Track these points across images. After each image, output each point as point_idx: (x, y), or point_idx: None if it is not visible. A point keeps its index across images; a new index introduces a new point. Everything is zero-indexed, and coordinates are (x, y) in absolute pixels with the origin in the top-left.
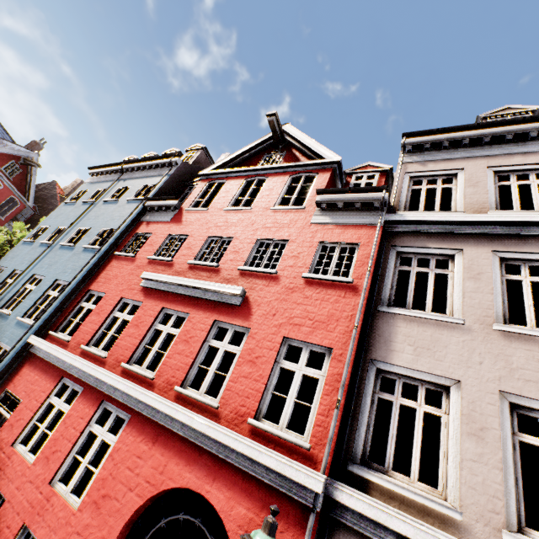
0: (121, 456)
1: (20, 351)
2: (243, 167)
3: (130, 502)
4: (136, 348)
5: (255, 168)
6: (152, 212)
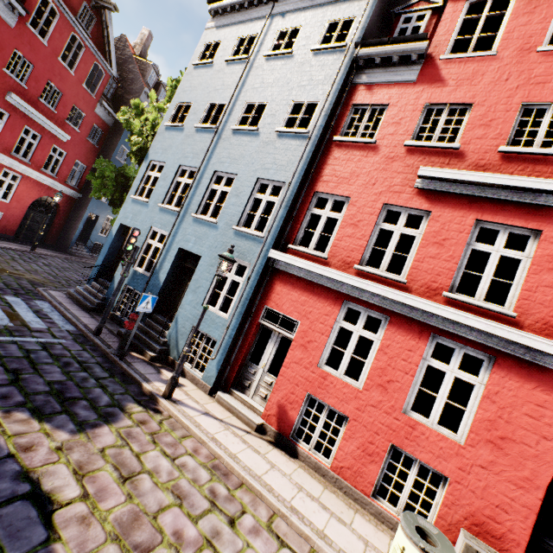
0: (506, 401)
1: (264, 267)
2: None
3: (551, 451)
4: (453, 274)
5: None
6: (366, 68)
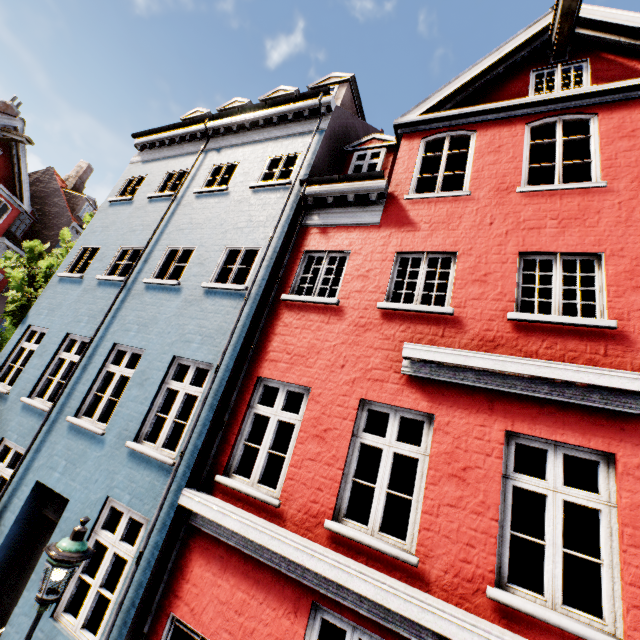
0: None
1: (171, 527)
2: (486, 102)
3: None
4: (495, 542)
5: (552, 96)
6: (317, 208)
